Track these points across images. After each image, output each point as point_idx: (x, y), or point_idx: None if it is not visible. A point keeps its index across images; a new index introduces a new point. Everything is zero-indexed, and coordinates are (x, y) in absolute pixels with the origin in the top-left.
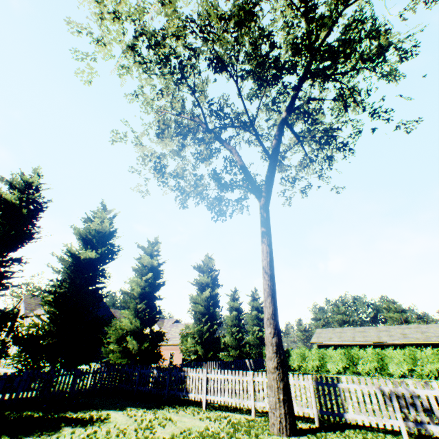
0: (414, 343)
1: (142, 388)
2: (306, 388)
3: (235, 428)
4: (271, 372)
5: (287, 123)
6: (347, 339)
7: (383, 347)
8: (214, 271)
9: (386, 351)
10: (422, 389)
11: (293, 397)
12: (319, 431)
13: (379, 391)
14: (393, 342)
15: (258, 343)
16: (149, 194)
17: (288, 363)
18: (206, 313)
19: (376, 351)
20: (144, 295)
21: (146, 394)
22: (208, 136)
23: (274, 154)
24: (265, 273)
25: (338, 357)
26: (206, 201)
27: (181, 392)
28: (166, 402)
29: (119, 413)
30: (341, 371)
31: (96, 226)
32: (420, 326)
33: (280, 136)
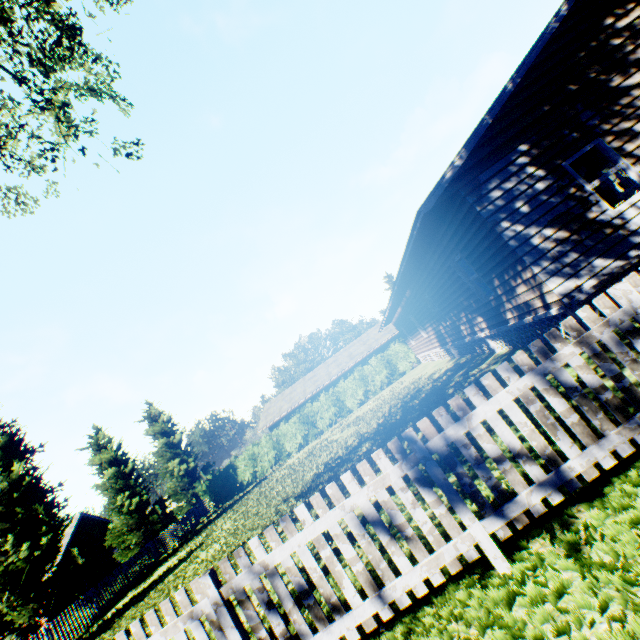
0: (362, 359)
1: None
2: None
3: None
4: None
5: None
6: (299, 398)
7: (337, 383)
8: None
9: (339, 387)
10: (281, 547)
11: None
12: None
13: (198, 621)
14: (344, 371)
15: (188, 482)
16: None
17: (239, 481)
18: (11, 528)
19: (331, 393)
20: None
21: None
22: None
23: None
24: None
25: (294, 429)
26: None
27: None
28: None
29: None
30: (303, 443)
31: None
32: (362, 337)
33: None
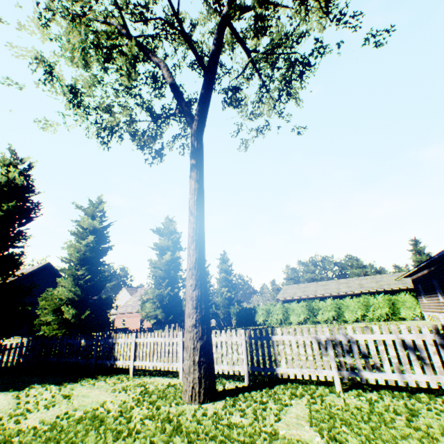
0: (369, 292)
1: (69, 360)
2: (239, 344)
3: (139, 400)
4: (189, 331)
5: (230, 23)
6: (310, 293)
7: (342, 297)
8: (175, 234)
9: (343, 301)
10: (361, 335)
11: (225, 355)
12: (245, 391)
13: (316, 340)
14: (350, 292)
15: (227, 303)
16: (50, 124)
17: (254, 319)
18: (167, 277)
19: (335, 301)
20: (85, 261)
21: (76, 365)
22: (128, 43)
23: (211, 65)
24: (191, 215)
25: (300, 310)
26: (138, 139)
27: (109, 360)
28: (89, 374)
29: (8, 396)
30: (302, 322)
31: (0, 177)
32: (375, 276)
33: (220, 41)
